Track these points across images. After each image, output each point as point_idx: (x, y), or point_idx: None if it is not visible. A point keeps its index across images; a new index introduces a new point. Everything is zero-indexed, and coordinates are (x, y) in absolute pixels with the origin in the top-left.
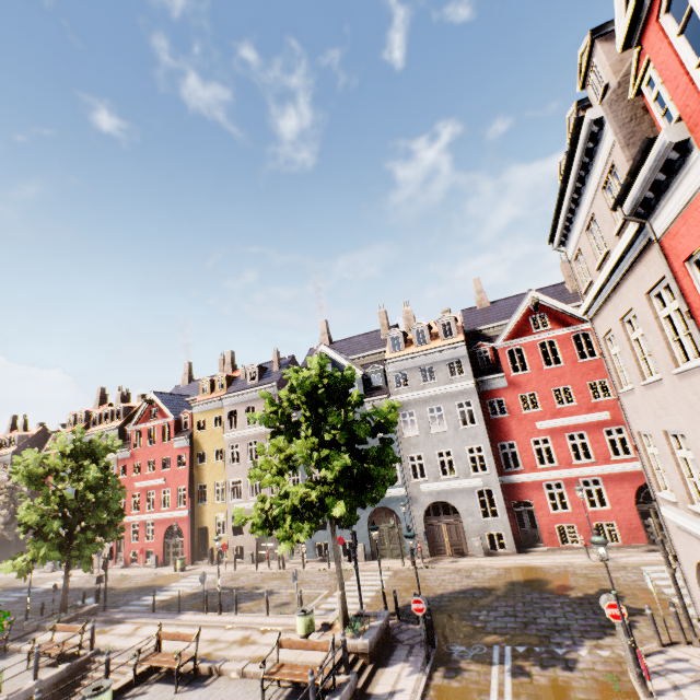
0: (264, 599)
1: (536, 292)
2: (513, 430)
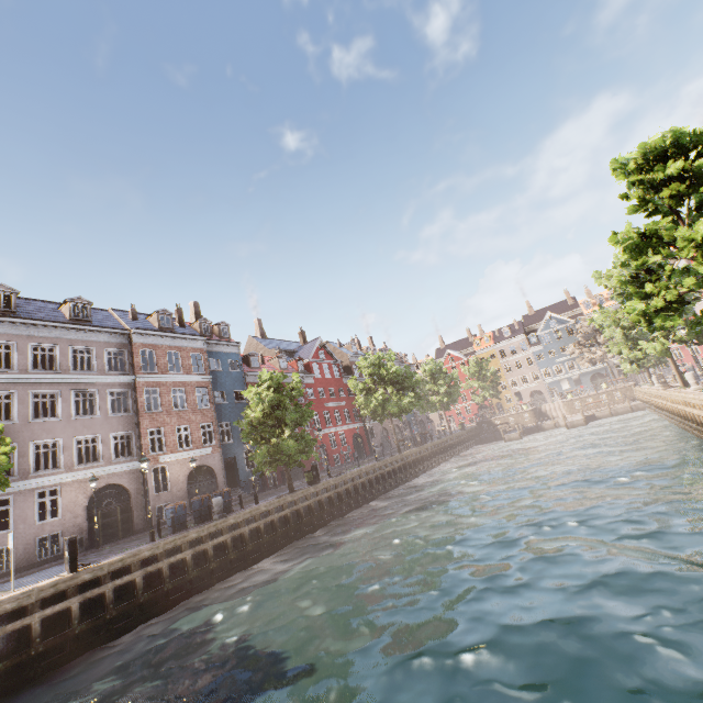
0: None
1: None
2: None
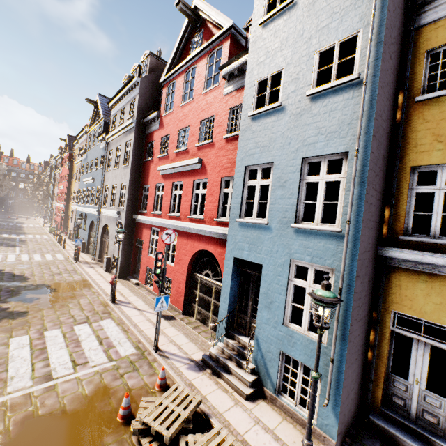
0: None
1: None
2: (151, 174)
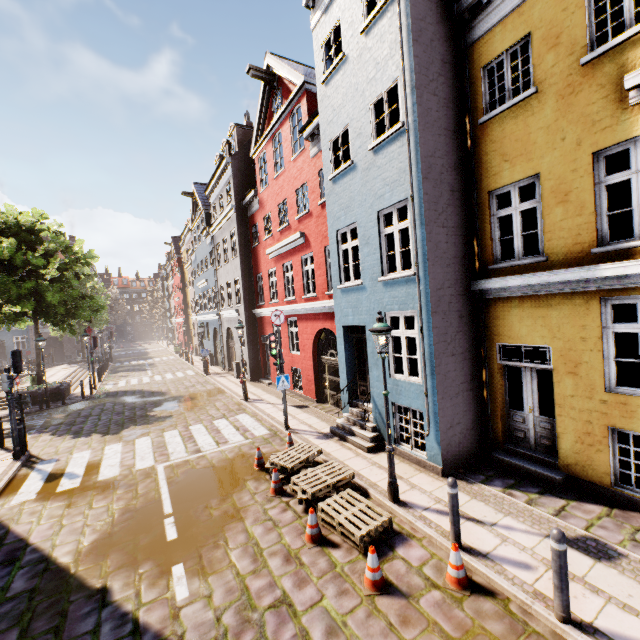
0: (132, 372)
1: (269, 55)
2: (261, 261)
